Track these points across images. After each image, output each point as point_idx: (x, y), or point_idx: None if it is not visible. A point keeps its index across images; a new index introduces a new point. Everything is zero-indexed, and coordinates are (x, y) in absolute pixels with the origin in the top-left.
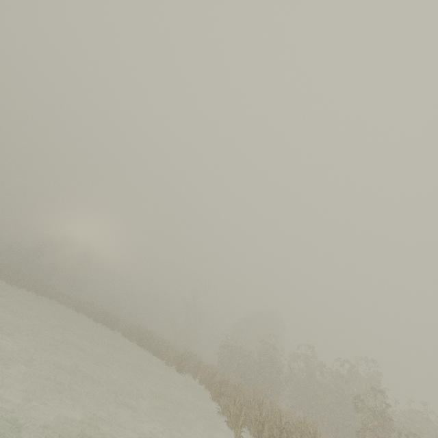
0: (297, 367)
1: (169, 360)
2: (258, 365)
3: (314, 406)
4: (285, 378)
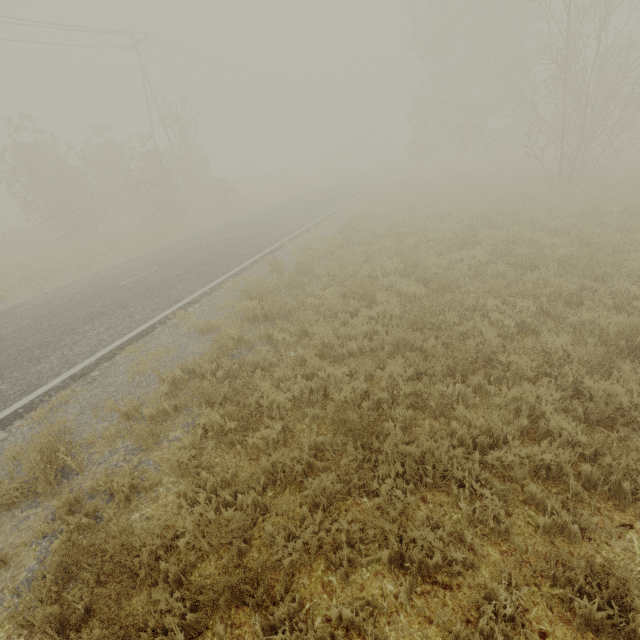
0: None
1: None
2: None
3: None
4: None
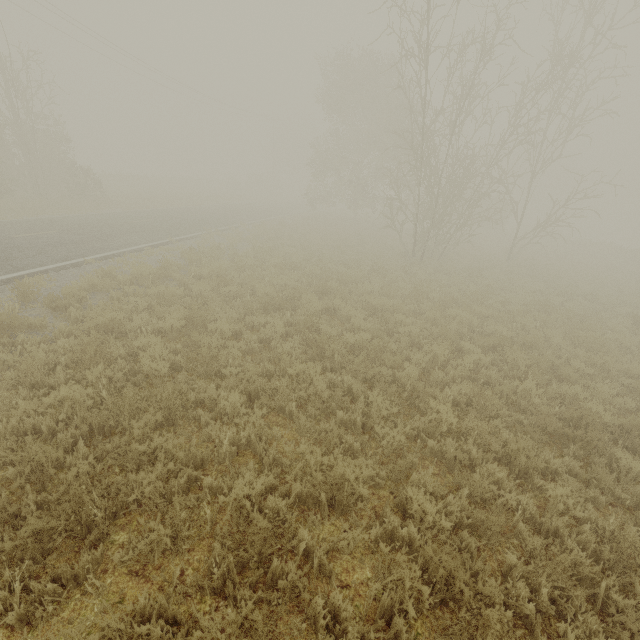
0: None
1: None
2: None
3: None
4: None
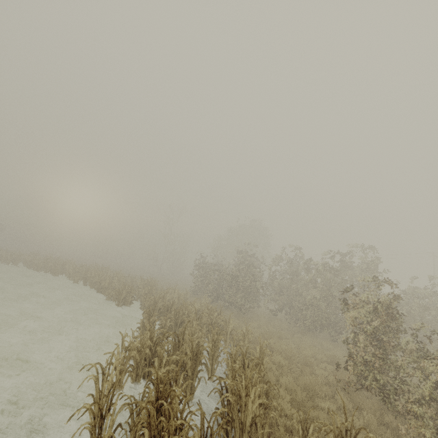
0: (276, 269)
1: (110, 294)
2: (228, 276)
3: (296, 306)
4: (265, 283)
